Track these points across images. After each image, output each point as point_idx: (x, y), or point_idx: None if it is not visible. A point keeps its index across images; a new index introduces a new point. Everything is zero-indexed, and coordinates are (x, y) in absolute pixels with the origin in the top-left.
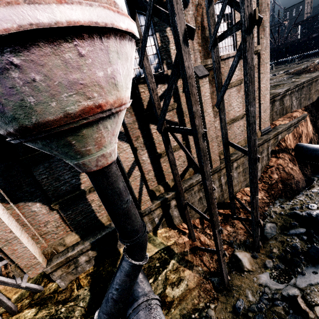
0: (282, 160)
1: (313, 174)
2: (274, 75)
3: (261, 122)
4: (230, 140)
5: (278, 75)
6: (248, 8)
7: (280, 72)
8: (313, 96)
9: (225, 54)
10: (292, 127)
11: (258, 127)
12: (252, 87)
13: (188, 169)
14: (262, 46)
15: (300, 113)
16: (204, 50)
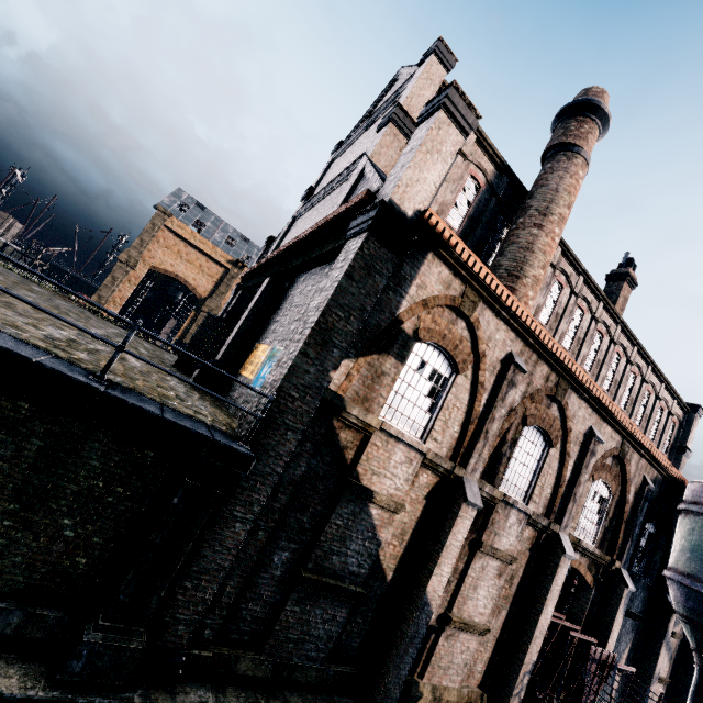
0: None
1: None
2: None
3: None
4: None
5: None
6: None
7: None
8: None
9: None
10: None
11: None
12: None
13: None
14: None
15: None
16: None
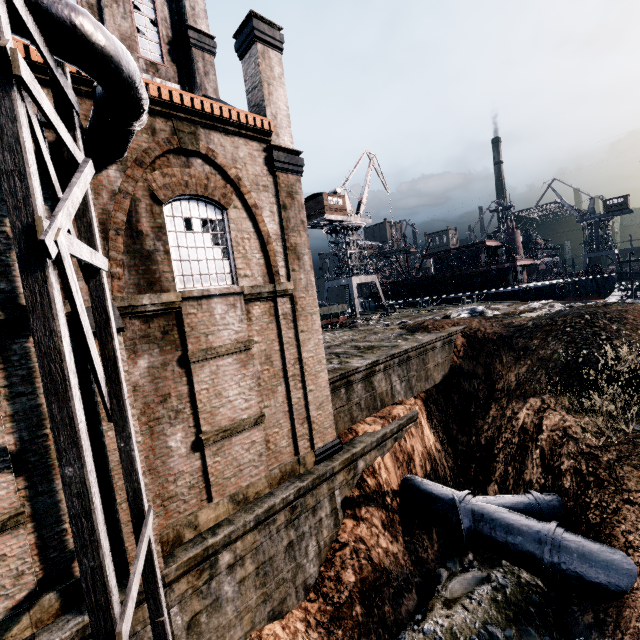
0: (367, 527)
1: (442, 558)
2: (387, 324)
3: (313, 432)
4: (222, 482)
5: (392, 325)
6: (20, 213)
7: (397, 322)
8: (434, 375)
9: (207, 287)
10: (389, 440)
11: (308, 443)
12: (64, 407)
13: (36, 598)
14: (298, 283)
15: (405, 410)
16: (137, 274)
